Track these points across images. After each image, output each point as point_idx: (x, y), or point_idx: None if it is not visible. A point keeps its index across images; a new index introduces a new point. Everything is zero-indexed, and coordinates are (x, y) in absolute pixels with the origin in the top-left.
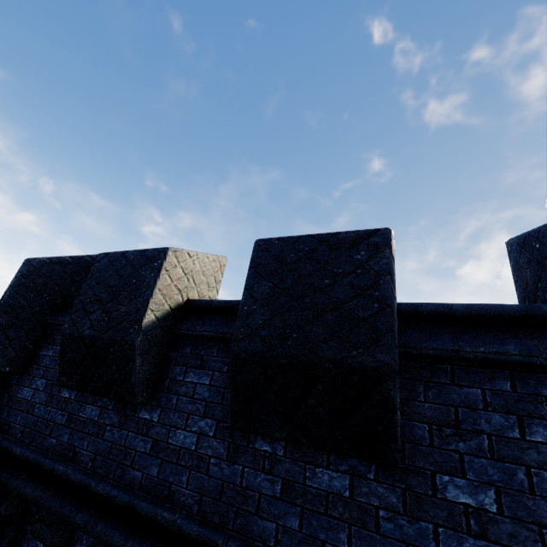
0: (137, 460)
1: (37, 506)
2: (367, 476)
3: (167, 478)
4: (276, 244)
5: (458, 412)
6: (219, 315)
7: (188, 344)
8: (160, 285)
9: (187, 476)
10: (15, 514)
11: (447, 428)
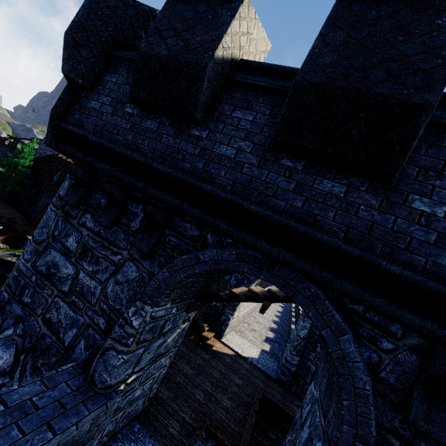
0: (187, 157)
1: (107, 174)
2: (359, 188)
3: (209, 170)
4: (360, 2)
5: (445, 164)
6: (268, 76)
7: (238, 91)
8: (232, 27)
9: (225, 171)
10: (86, 182)
11: (432, 172)
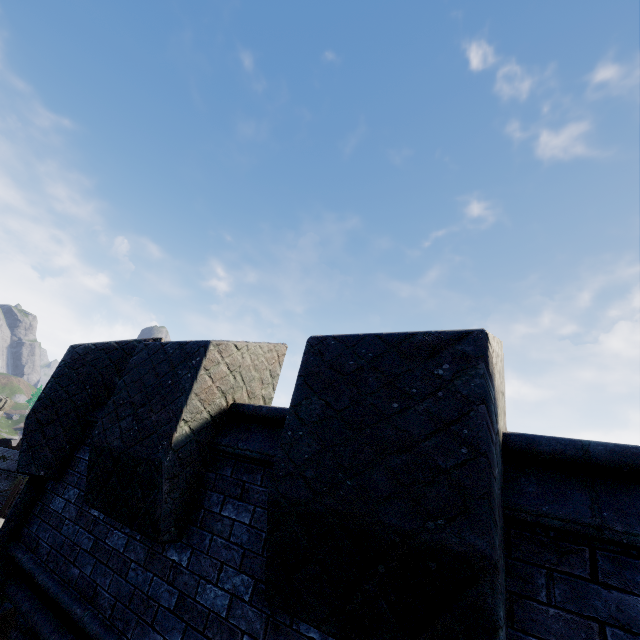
0: (159, 617)
1: None
2: None
3: None
4: (332, 346)
5: (606, 633)
6: (267, 427)
7: (229, 463)
8: (197, 389)
9: None
10: None
11: None
